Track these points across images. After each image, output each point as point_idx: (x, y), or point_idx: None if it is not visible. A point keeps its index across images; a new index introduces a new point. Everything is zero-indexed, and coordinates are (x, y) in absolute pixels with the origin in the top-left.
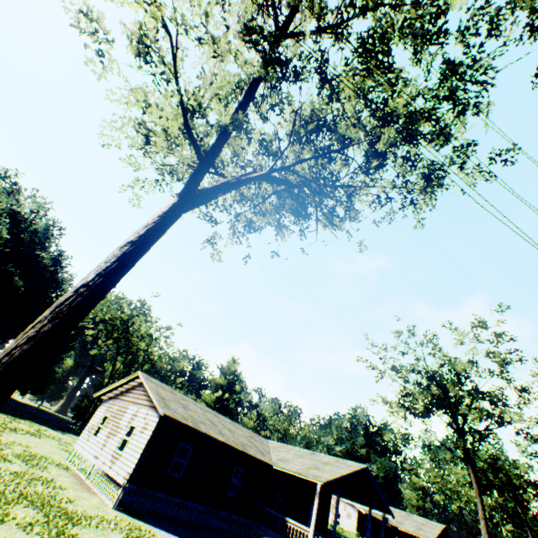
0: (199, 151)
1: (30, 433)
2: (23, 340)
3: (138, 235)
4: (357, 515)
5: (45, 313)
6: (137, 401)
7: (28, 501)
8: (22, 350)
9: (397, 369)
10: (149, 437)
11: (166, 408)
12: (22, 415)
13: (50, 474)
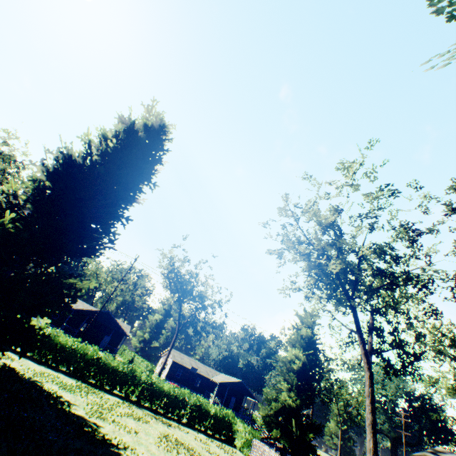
0: None
1: None
2: None
3: None
4: (172, 363)
5: None
6: None
7: None
8: None
9: None
10: None
11: None
12: None
13: None
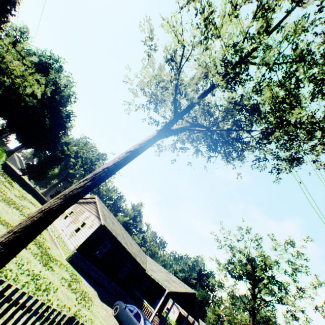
0: (176, 111)
1: (32, 203)
2: (78, 186)
3: (135, 148)
4: (178, 314)
5: (89, 176)
6: (90, 210)
7: (34, 241)
8: (77, 191)
9: (231, 247)
10: (92, 232)
11: (105, 221)
12: (28, 191)
13: None
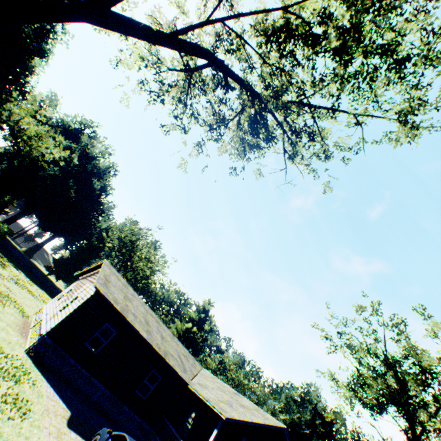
0: None
1: (30, 292)
2: None
3: None
4: None
5: None
6: (93, 280)
7: None
8: None
9: (352, 345)
10: (79, 304)
11: (102, 285)
12: (42, 286)
13: (1, 308)
